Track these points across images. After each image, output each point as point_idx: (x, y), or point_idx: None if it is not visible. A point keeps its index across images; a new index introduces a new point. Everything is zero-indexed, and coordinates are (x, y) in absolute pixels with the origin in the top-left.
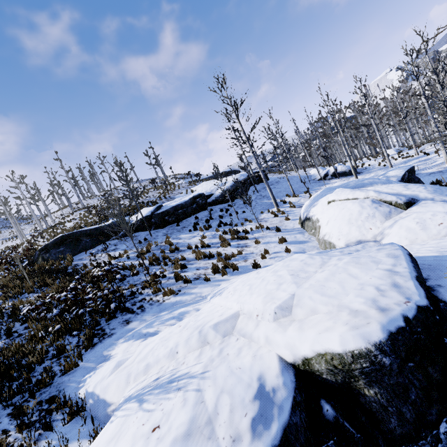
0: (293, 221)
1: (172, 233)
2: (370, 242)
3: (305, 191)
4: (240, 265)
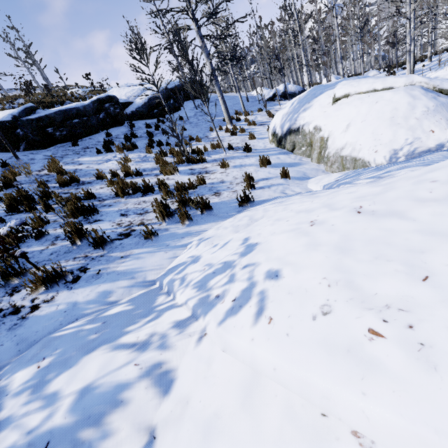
0: (261, 140)
1: (63, 156)
2: (444, 152)
3: (257, 109)
4: (211, 202)
